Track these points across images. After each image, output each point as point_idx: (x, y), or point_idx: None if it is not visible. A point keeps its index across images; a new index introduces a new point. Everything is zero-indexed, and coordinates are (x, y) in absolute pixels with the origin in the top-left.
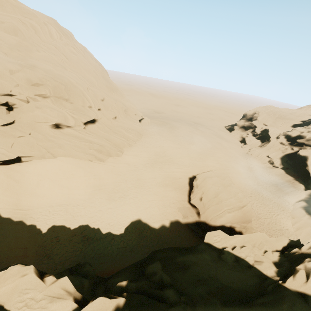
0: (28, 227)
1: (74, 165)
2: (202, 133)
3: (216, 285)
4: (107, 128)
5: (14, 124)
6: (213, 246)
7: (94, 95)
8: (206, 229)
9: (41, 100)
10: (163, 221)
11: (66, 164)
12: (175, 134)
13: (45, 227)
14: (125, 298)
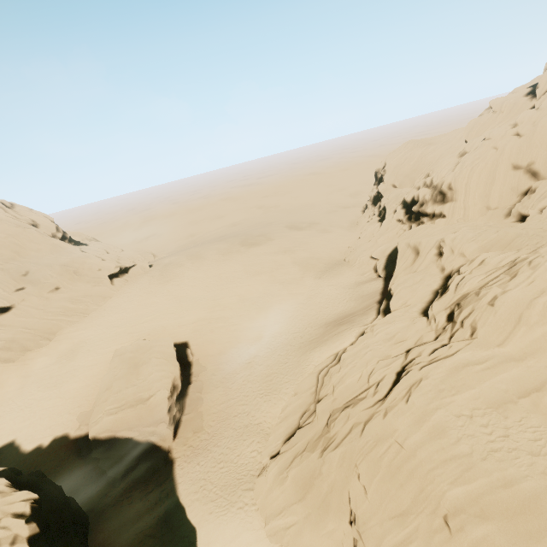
0: None
1: None
2: (247, 253)
3: None
4: (34, 310)
5: None
6: None
7: (5, 275)
8: (90, 445)
9: None
10: (43, 440)
11: None
12: (171, 277)
13: None
14: None
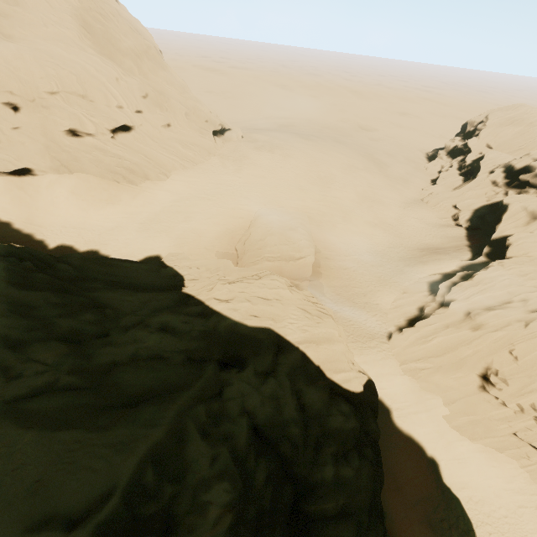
0: (37, 241)
1: (94, 185)
2: (337, 159)
3: (124, 280)
4: (150, 140)
5: (22, 128)
6: (164, 264)
7: (128, 89)
8: None
9: (48, 97)
10: None
11: (85, 182)
12: (273, 157)
13: (53, 244)
14: (3, 245)
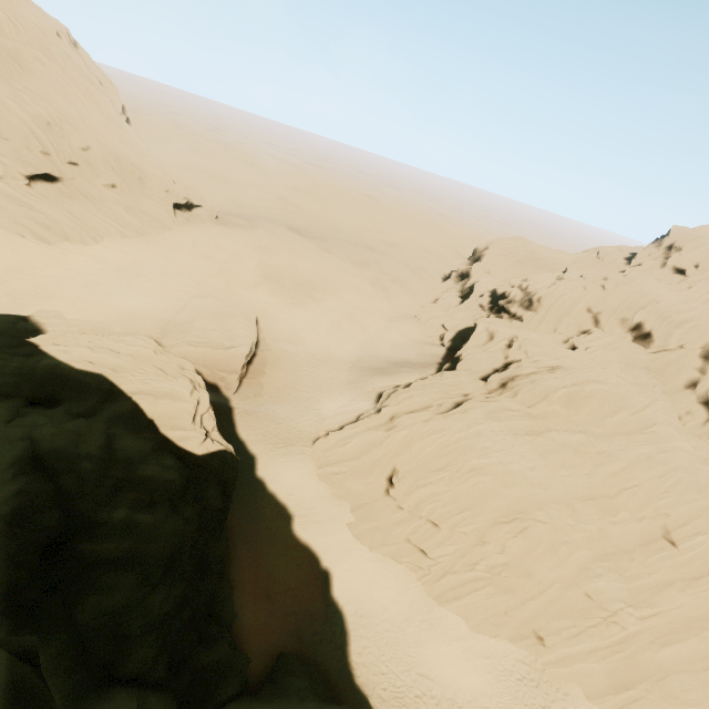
0: None
1: None
2: (328, 260)
3: None
4: (83, 198)
5: None
6: (29, 319)
7: (63, 137)
8: None
9: None
10: None
11: None
12: (245, 244)
13: None
14: None
